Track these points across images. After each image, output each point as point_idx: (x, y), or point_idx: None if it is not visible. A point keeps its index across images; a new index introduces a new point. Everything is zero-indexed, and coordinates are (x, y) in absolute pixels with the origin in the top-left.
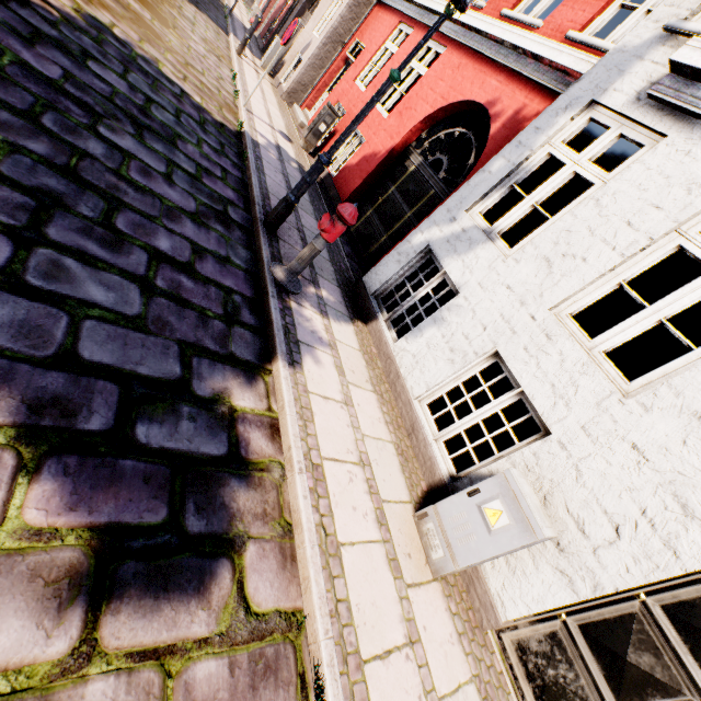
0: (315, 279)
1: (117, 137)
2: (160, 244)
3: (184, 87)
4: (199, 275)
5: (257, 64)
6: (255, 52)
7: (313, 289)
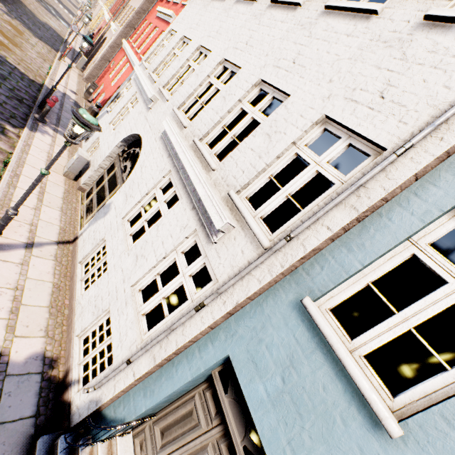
0: (58, 126)
1: None
2: None
3: (17, 66)
4: (4, 107)
5: (74, 65)
6: (76, 61)
7: (54, 126)
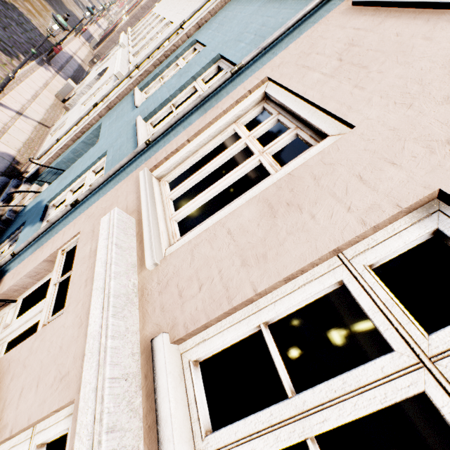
0: (60, 71)
1: (11, 22)
2: (14, 37)
3: (39, 28)
4: (22, 45)
5: (87, 44)
6: (90, 42)
7: (57, 70)
